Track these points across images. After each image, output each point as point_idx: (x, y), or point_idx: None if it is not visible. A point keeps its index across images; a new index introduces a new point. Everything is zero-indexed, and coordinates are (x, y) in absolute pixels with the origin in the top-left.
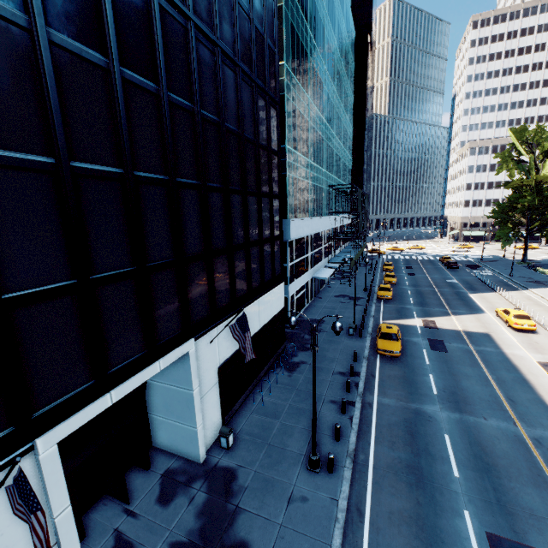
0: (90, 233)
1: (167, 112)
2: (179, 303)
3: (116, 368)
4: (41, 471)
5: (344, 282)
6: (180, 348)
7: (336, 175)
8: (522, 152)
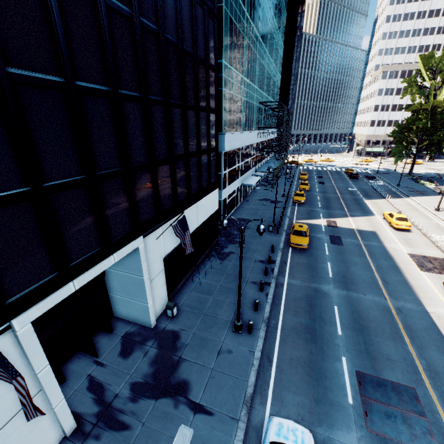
0: (37, 143)
1: (104, 17)
2: (128, 207)
3: (76, 262)
4: (20, 343)
5: (267, 188)
6: (131, 244)
7: (266, 92)
8: (426, 78)
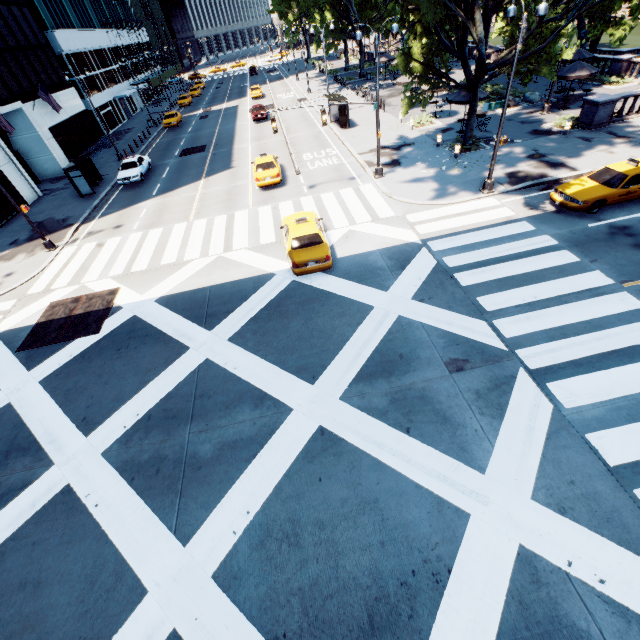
0: None
1: None
2: None
3: None
4: None
5: (157, 106)
6: (15, 103)
7: None
8: None
